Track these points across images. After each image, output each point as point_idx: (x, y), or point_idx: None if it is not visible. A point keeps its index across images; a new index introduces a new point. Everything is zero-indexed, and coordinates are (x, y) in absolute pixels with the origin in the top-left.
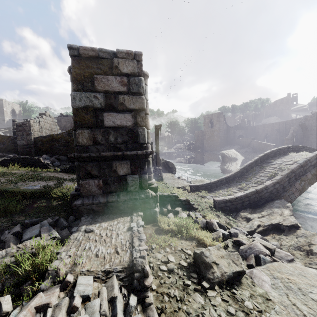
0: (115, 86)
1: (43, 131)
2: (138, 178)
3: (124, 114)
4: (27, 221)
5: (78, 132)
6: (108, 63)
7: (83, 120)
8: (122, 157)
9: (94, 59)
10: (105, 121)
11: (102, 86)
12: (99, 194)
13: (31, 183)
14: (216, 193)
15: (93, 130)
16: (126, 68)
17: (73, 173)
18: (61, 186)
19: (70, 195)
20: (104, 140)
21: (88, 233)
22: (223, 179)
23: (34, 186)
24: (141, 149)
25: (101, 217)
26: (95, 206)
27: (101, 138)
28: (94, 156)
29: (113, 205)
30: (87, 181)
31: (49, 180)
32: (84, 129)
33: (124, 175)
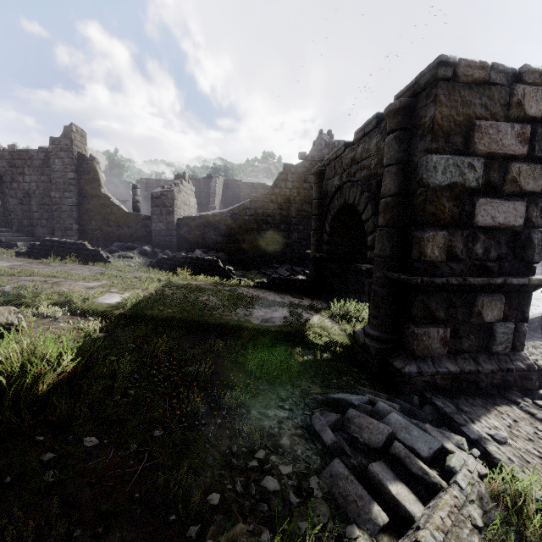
0: (508, 144)
1: (181, 207)
2: (513, 329)
3: (513, 202)
4: (364, 405)
5: (428, 234)
6: (500, 95)
7: (440, 212)
8: (494, 288)
9: (477, 87)
10: (478, 215)
11: (486, 143)
12: (441, 355)
13: (256, 312)
14: (531, 348)
15: (451, 232)
16: (535, 105)
17: (276, 290)
18: (307, 321)
19: (374, 349)
20: (466, 252)
21: (505, 446)
22: (534, 320)
23: (268, 319)
24: (527, 273)
25: (458, 401)
26: (440, 379)
27: (461, 249)
28: (454, 283)
29: (470, 379)
30: (426, 328)
31: (272, 306)
32: (435, 228)
33: (492, 321)
